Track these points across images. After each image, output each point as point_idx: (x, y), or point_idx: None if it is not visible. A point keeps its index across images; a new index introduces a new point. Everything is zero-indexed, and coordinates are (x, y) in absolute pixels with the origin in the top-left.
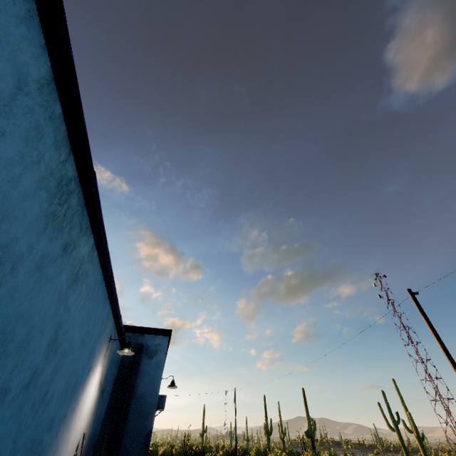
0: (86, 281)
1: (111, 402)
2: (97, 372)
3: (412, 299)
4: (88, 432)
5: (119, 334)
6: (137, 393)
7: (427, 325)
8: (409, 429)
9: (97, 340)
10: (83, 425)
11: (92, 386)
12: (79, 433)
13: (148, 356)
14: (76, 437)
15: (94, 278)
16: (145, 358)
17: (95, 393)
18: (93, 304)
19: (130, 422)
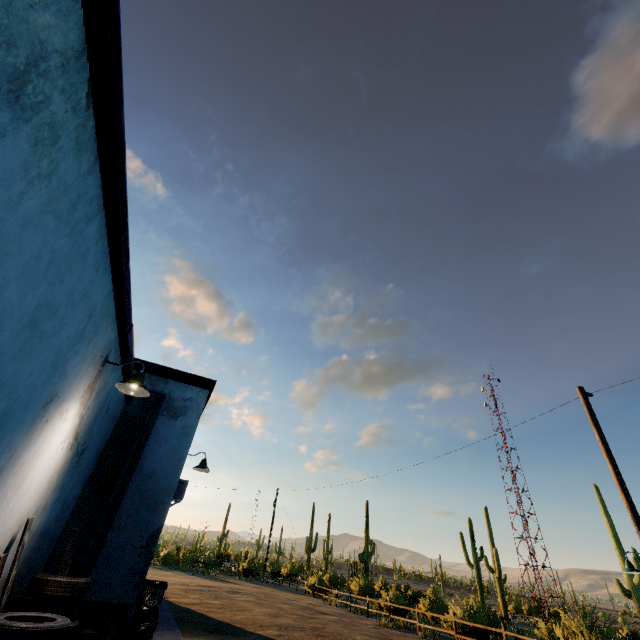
0: (51, 150)
1: (95, 476)
2: (69, 412)
3: (584, 402)
4: (41, 518)
5: (124, 361)
6: (144, 469)
7: (600, 440)
8: (491, 568)
9: (76, 345)
10: (29, 506)
11: (57, 437)
12: (16, 519)
13: (170, 414)
14: (8, 525)
15: (77, 173)
16: (165, 416)
17: (63, 452)
18: (70, 246)
19: (125, 512)
